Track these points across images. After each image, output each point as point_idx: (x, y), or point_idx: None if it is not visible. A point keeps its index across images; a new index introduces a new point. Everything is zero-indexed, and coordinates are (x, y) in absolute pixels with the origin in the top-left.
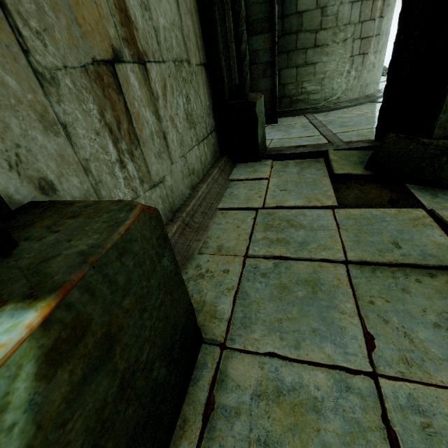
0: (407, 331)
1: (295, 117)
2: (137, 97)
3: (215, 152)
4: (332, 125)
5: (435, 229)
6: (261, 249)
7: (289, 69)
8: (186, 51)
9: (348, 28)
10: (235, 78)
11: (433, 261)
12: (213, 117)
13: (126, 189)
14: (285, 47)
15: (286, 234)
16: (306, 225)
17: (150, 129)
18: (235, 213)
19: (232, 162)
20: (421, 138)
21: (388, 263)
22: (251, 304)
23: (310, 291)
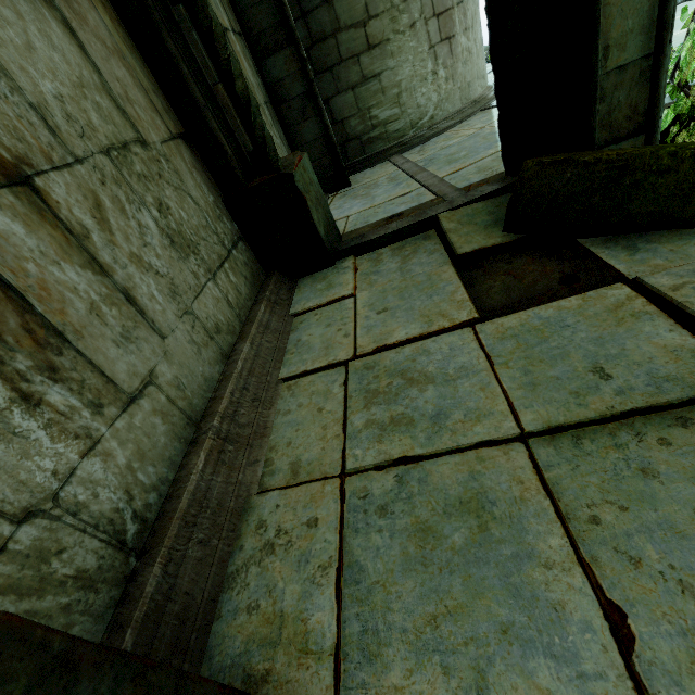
0: (682, 576)
1: (376, 166)
2: (29, 253)
3: (255, 274)
4: (434, 165)
5: (657, 318)
6: (367, 451)
7: (342, 95)
8: (130, 125)
9: (412, 4)
10: (245, 142)
11: (677, 391)
12: (230, 217)
13: (58, 444)
14: (324, 61)
15: (405, 404)
16: (434, 373)
17: (85, 300)
18: (311, 381)
19: (290, 279)
20: (579, 157)
21: (599, 418)
22: (372, 593)
23: (475, 526)
